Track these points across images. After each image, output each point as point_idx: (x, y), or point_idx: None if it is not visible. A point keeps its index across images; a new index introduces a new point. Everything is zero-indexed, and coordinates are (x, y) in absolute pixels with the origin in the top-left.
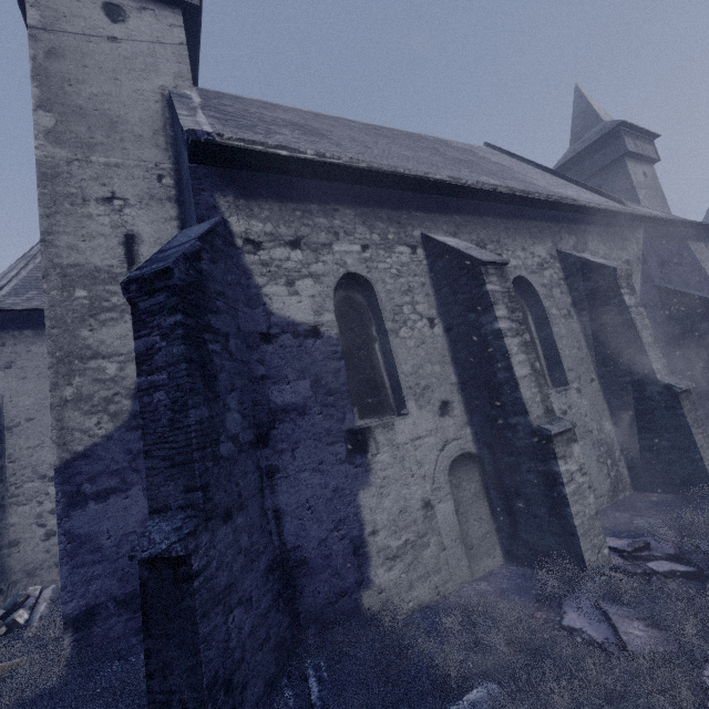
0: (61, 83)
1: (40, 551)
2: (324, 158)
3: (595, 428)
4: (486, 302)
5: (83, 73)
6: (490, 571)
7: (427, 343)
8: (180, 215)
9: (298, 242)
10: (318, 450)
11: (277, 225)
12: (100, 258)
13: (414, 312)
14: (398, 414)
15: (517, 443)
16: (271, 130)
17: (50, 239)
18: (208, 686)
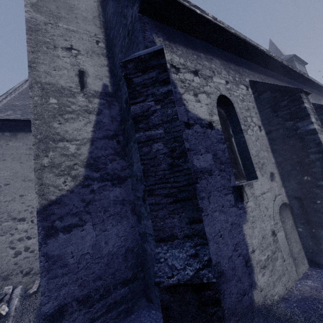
0: None
1: (11, 264)
2: (216, 21)
3: None
4: (304, 114)
5: None
6: (304, 272)
7: (259, 139)
8: (108, 64)
9: (196, 72)
10: (220, 198)
11: (185, 60)
12: (64, 81)
13: (252, 122)
14: (247, 179)
15: None
16: None
17: (34, 66)
18: None
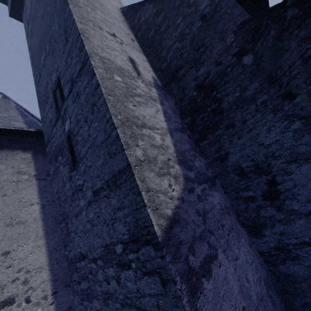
0: None
1: None
2: None
3: None
4: None
5: None
6: None
7: None
8: (148, 61)
9: None
10: None
11: None
12: (120, 62)
13: None
14: None
15: None
16: None
17: (86, 36)
18: None
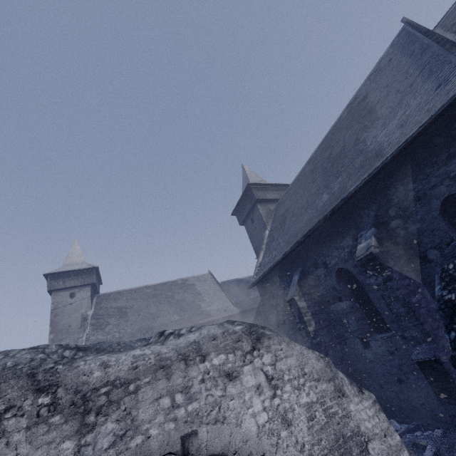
0: (56, 323)
1: None
2: None
3: None
4: None
5: (62, 318)
6: None
7: None
8: None
9: None
10: None
11: None
12: None
13: None
14: None
15: None
16: (108, 322)
17: None
18: None
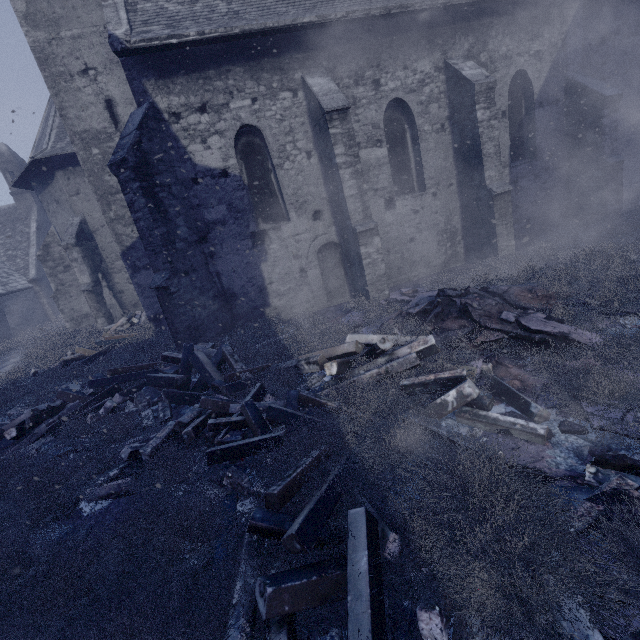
0: None
1: (135, 296)
2: (204, 36)
3: (443, 221)
4: (331, 143)
5: None
6: (341, 303)
7: (304, 172)
8: None
9: (204, 107)
10: (235, 244)
11: (188, 96)
12: (97, 123)
13: (295, 149)
14: (288, 220)
15: (350, 237)
16: None
17: (64, 114)
18: (187, 327)
